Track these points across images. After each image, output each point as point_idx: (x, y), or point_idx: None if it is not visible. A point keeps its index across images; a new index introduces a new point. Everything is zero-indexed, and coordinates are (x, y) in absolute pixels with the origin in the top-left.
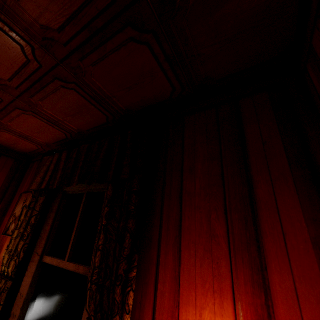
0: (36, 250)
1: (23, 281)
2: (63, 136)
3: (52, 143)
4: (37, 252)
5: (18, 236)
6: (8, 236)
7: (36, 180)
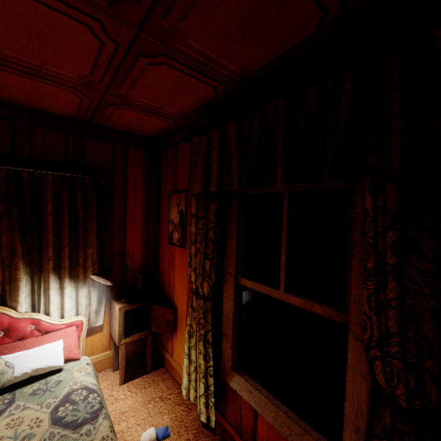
0: (226, 270)
1: (224, 303)
2: (210, 95)
3: (191, 112)
4: (229, 273)
5: (197, 252)
6: (176, 247)
7: (196, 178)
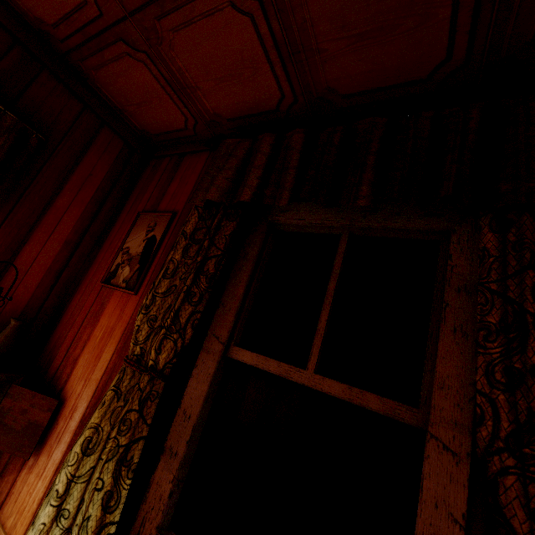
0: (213, 330)
1: (189, 388)
2: (270, 104)
3: (229, 118)
4: (218, 336)
5: (169, 292)
6: (117, 289)
7: (217, 182)
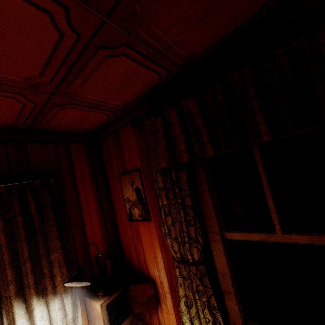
0: (209, 230)
1: (216, 262)
2: (153, 82)
3: (132, 101)
4: (213, 232)
5: (174, 222)
6: (139, 222)
7: (160, 155)
